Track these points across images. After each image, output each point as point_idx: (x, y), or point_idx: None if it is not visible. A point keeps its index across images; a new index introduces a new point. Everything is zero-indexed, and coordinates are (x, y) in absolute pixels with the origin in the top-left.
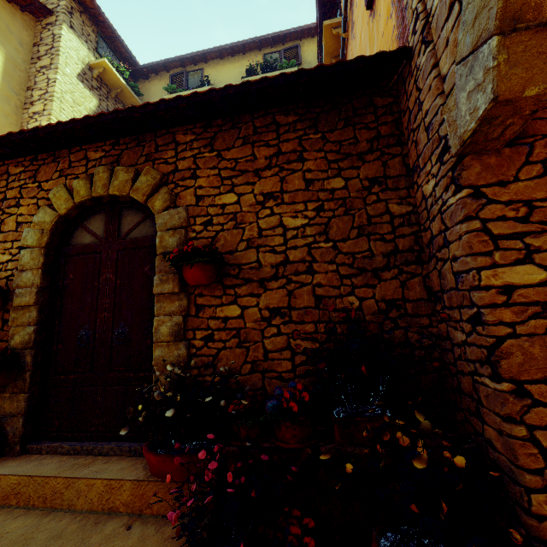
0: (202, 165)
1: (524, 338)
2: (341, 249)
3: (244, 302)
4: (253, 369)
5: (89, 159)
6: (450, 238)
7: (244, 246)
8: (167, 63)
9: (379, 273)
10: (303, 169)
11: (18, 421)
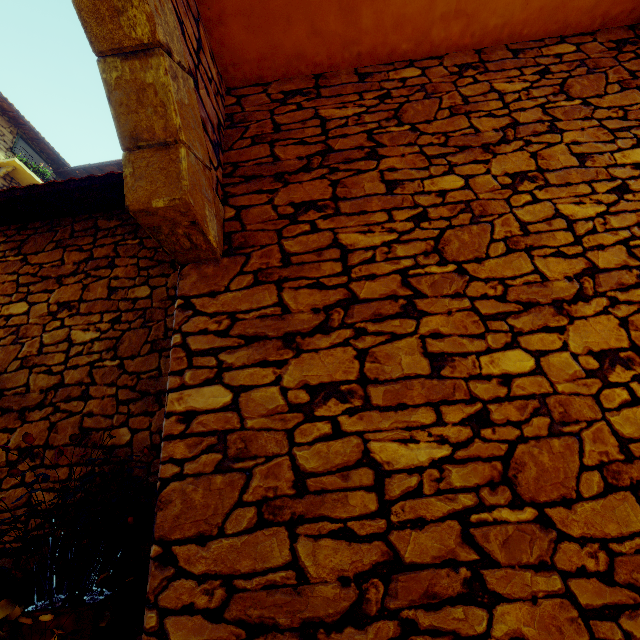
0: (2, 270)
1: (190, 480)
2: (127, 367)
3: None
4: None
5: None
6: None
7: (16, 366)
8: (103, 167)
9: (163, 397)
10: (111, 276)
11: None
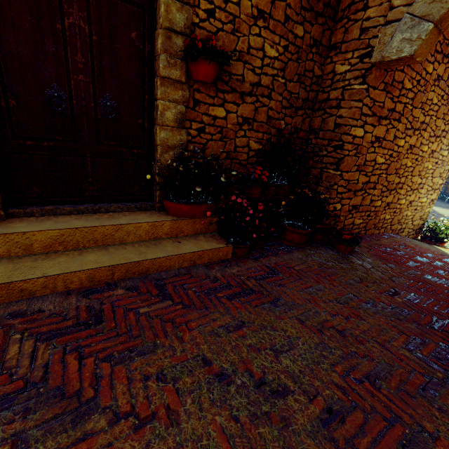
0: None
1: (349, 157)
2: (287, 87)
3: (228, 108)
4: (227, 157)
5: None
6: (343, 105)
7: (236, 56)
8: None
9: (297, 111)
10: (287, 2)
11: None
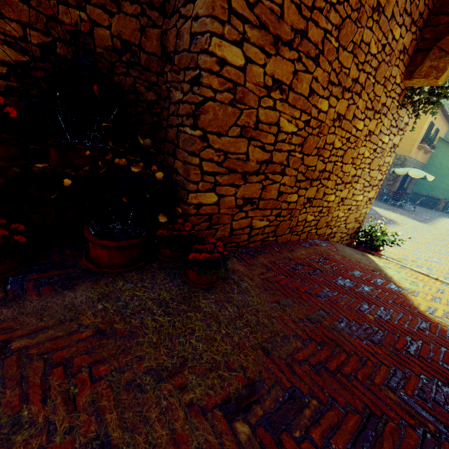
0: None
1: (218, 104)
2: None
3: None
4: None
5: None
6: None
7: None
8: None
9: (121, 1)
10: None
11: None
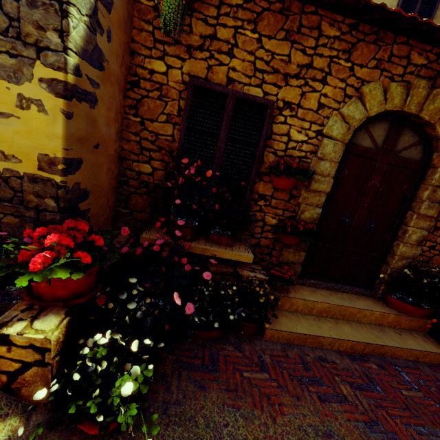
0: None
1: None
2: None
3: None
4: None
5: (410, 61)
6: None
7: None
8: None
9: None
10: None
11: (298, 268)
